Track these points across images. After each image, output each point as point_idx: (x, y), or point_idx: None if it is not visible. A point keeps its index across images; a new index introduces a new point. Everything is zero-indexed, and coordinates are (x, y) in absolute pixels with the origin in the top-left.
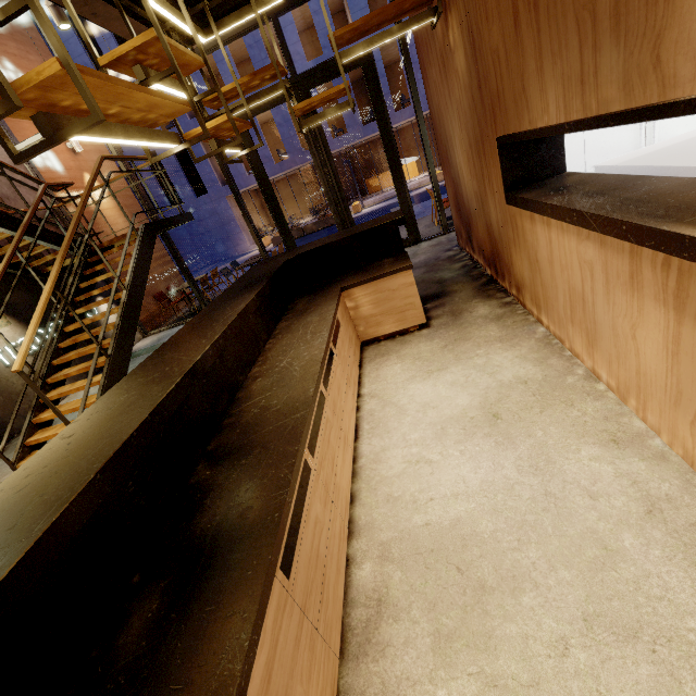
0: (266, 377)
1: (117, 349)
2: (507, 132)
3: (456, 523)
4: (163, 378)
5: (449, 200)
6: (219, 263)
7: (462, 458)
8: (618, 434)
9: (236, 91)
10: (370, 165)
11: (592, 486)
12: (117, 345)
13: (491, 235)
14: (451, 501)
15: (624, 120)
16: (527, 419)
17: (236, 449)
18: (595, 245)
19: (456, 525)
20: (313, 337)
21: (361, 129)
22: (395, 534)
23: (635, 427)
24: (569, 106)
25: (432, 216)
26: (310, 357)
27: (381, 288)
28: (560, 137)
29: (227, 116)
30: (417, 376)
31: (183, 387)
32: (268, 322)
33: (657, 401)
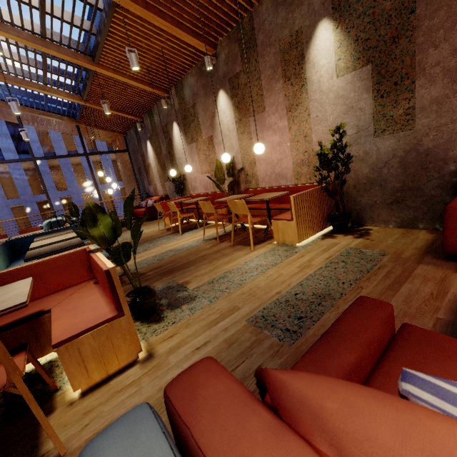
0: None
1: None
2: None
3: None
4: None
5: None
6: None
7: None
8: None
9: None
10: None
11: None
12: None
13: None
14: None
15: None
16: None
17: None
18: None
19: None
20: None
21: None
22: None
23: None
24: None
25: None
26: None
27: None
28: None
29: None
30: None
31: None
32: None
33: None
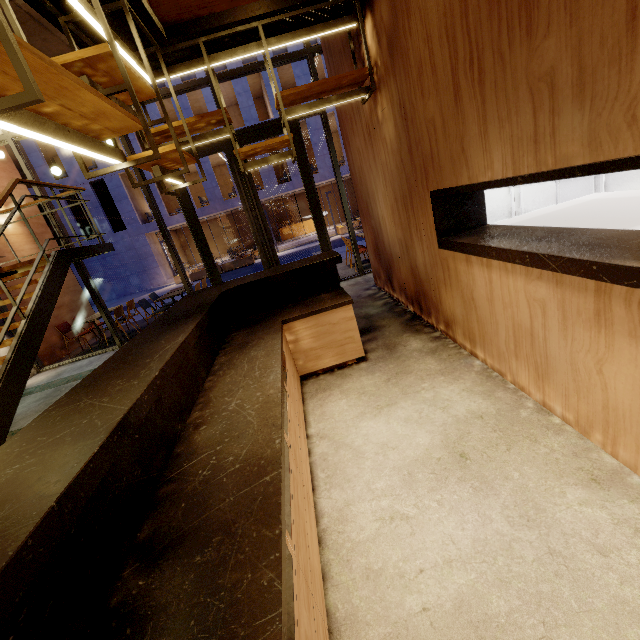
0: (213, 425)
1: (4, 389)
2: (441, 187)
3: (460, 604)
4: (79, 437)
5: (367, 246)
6: (132, 295)
7: (442, 510)
8: (595, 472)
9: (180, 130)
10: (283, 217)
11: (595, 538)
12: (5, 383)
13: (416, 276)
14: (446, 572)
15: (596, 170)
16: (497, 458)
17: (184, 537)
18: (549, 284)
19: (461, 608)
20: (263, 374)
21: (277, 187)
22: (388, 629)
23: (608, 464)
24: (518, 162)
25: (346, 260)
26: (265, 397)
27: (321, 322)
28: (482, 196)
29: (175, 146)
30: (366, 413)
31: (109, 450)
32: (206, 356)
33: (632, 437)
